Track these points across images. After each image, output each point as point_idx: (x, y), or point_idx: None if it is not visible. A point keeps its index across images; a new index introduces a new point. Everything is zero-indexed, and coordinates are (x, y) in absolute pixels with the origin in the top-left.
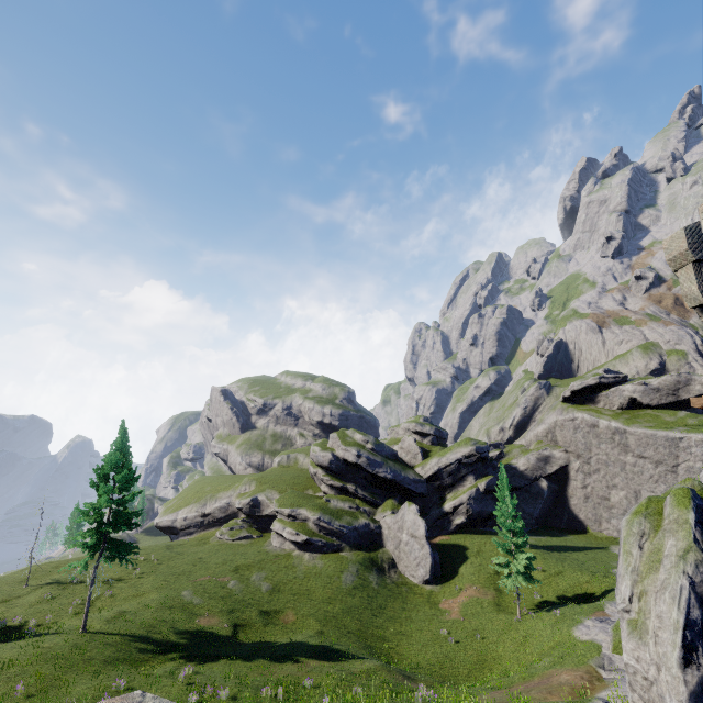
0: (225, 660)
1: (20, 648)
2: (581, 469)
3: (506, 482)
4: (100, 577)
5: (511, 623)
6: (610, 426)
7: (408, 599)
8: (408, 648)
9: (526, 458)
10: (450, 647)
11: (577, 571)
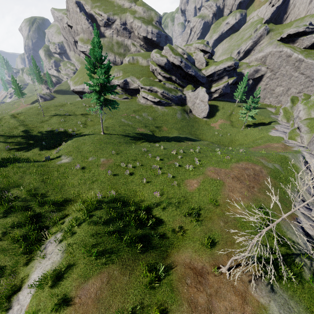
0: (162, 142)
1: (87, 139)
2: (270, 77)
3: (246, 81)
4: (76, 113)
5: (239, 131)
6: (297, 57)
7: (199, 123)
8: (206, 137)
9: (249, 70)
10: (220, 137)
11: (260, 116)
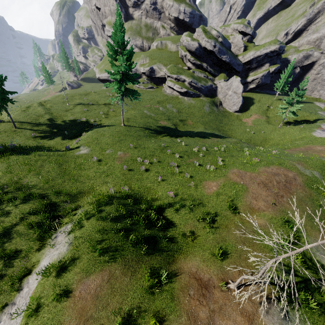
0: (184, 137)
1: (107, 131)
2: (323, 64)
3: (291, 69)
4: (99, 102)
5: (276, 128)
6: None
7: (229, 117)
8: (235, 134)
9: (298, 55)
10: (252, 135)
11: (304, 112)
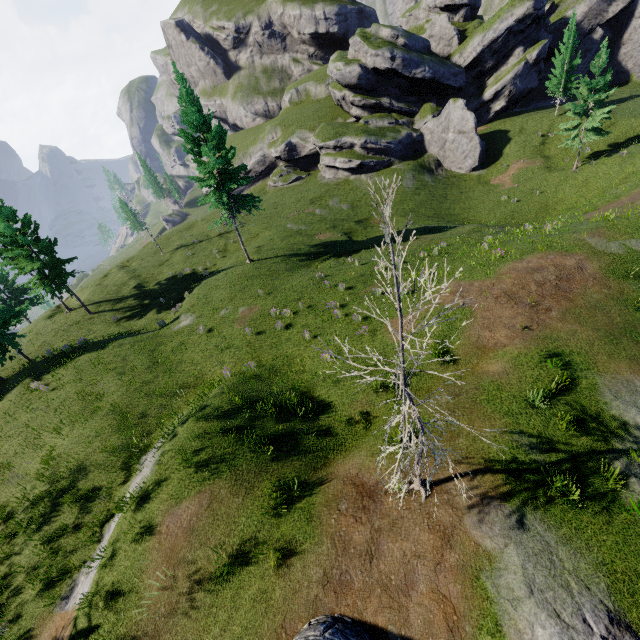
0: (364, 251)
1: (222, 279)
2: None
3: (573, 39)
4: (210, 235)
5: (567, 176)
6: None
7: (461, 186)
8: (478, 215)
9: (588, 3)
10: (514, 206)
11: (630, 119)
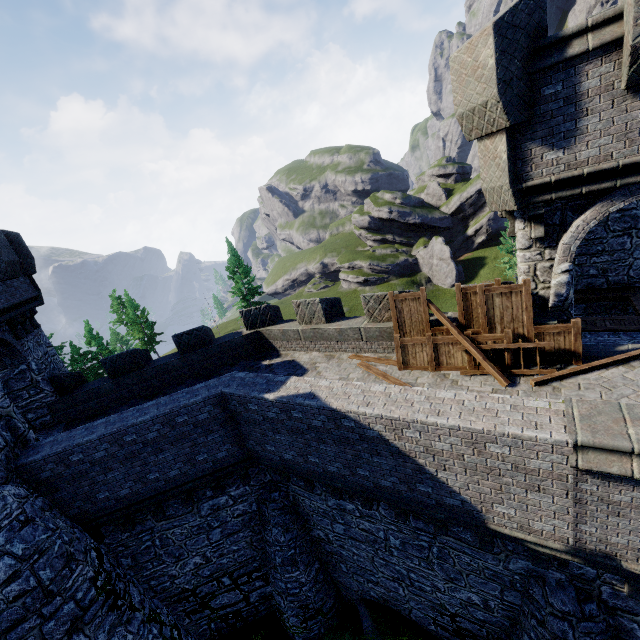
0: None
1: None
2: None
3: None
4: None
5: None
6: None
7: (440, 298)
8: None
9: None
10: None
11: None
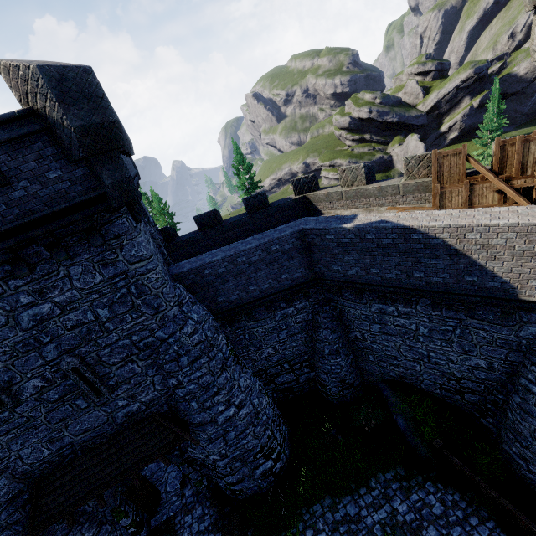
0: None
1: None
2: None
3: (498, 93)
4: None
5: None
6: None
7: None
8: None
9: (529, 61)
10: None
11: None
